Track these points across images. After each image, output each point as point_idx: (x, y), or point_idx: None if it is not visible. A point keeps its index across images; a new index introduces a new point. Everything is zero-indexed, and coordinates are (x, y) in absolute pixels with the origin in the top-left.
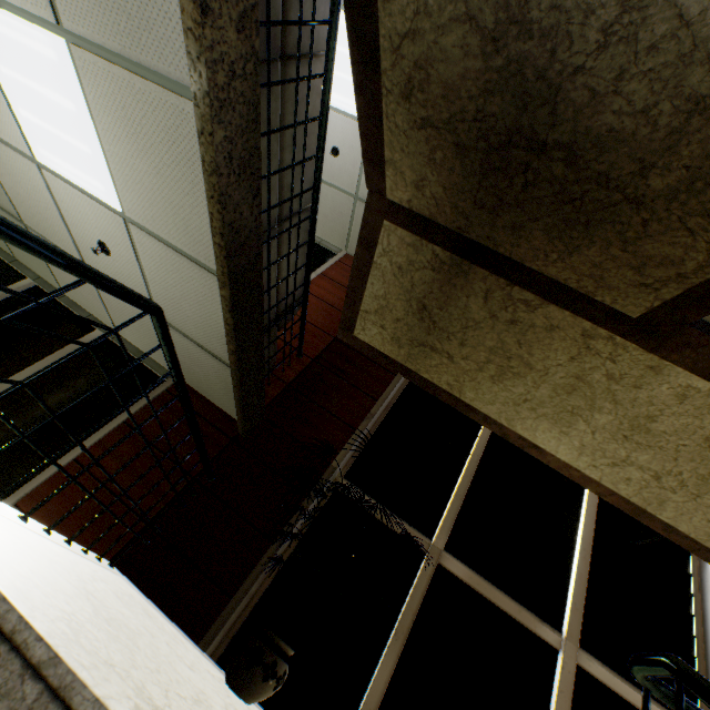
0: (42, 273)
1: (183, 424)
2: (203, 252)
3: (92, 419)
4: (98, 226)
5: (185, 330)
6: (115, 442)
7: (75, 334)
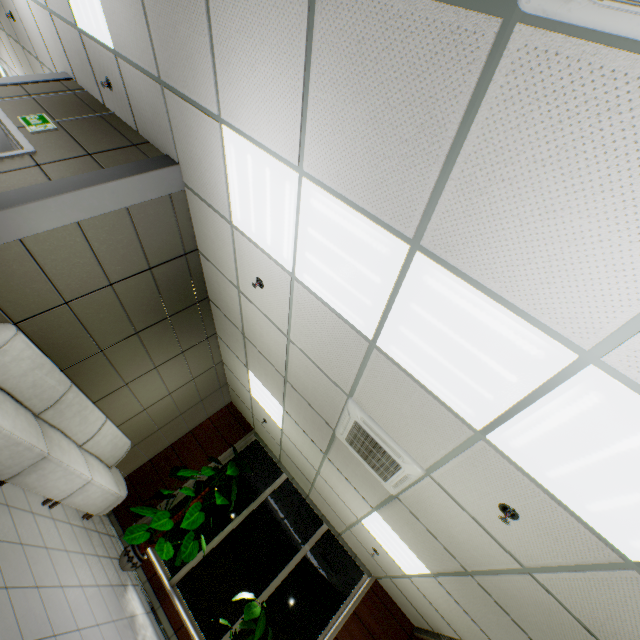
0: (298, 481)
1: (382, 617)
2: (454, 627)
3: (332, 598)
4: (380, 551)
5: (407, 597)
6: (351, 626)
7: (313, 523)
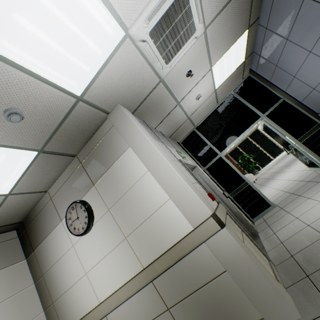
0: None
1: None
2: None
3: None
4: None
5: None
6: None
7: None
